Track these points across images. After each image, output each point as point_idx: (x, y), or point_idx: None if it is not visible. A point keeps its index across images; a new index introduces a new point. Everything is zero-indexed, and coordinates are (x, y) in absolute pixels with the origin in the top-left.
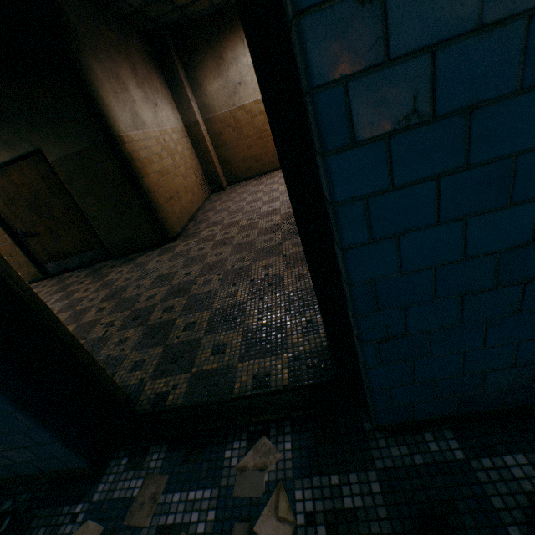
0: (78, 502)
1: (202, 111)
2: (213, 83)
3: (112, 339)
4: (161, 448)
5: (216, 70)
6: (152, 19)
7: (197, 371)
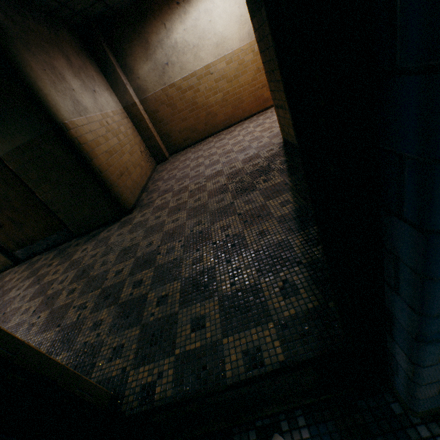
0: None
1: (137, 93)
2: (143, 66)
3: (86, 324)
4: None
5: (144, 54)
6: (78, 13)
7: (181, 353)
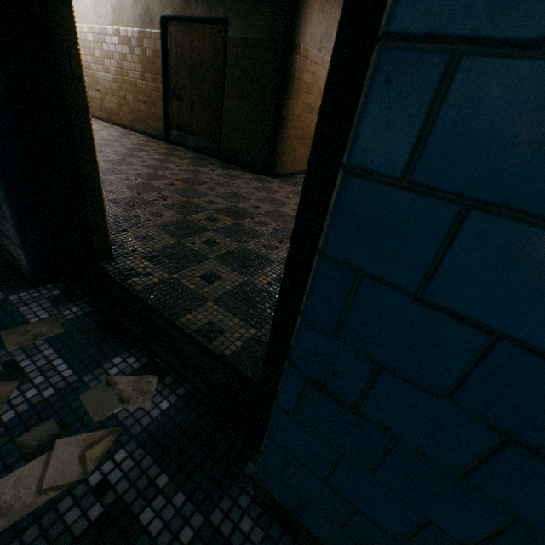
0: (2, 290)
1: None
2: None
3: (153, 208)
4: (86, 308)
5: None
6: None
7: (176, 279)
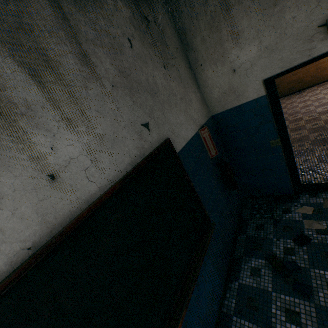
0: (293, 203)
1: None
2: None
3: None
4: (324, 193)
5: None
6: None
7: (325, 174)
